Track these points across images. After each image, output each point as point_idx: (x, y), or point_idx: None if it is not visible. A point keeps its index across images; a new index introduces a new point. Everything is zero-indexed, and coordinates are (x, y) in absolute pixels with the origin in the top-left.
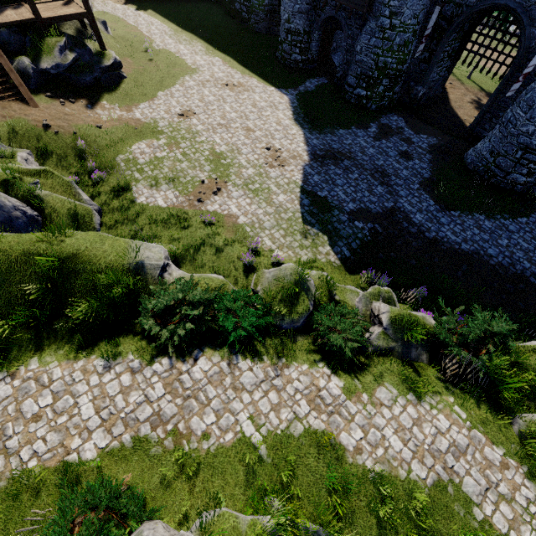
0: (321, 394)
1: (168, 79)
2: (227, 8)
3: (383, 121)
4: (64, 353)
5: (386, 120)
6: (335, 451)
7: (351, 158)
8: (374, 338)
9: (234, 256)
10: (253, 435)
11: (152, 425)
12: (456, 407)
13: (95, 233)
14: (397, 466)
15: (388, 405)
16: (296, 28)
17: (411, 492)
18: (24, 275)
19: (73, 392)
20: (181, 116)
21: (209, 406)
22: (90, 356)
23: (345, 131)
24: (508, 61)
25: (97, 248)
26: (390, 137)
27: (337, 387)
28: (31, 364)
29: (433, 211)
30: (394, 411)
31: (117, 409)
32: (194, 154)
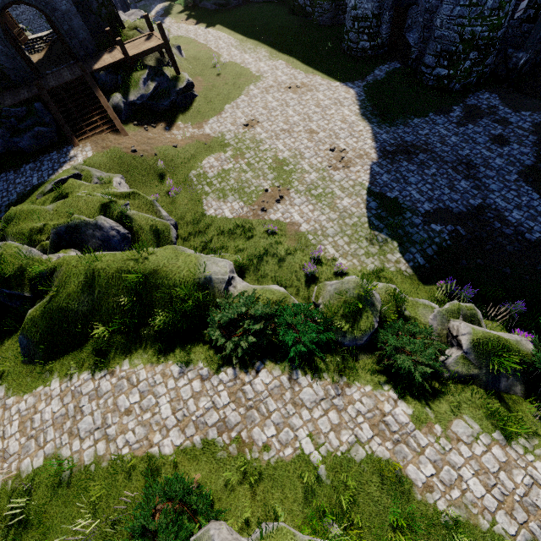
0: (385, 419)
1: (234, 91)
2: (290, 6)
3: (469, 101)
4: (148, 357)
5: (474, 99)
6: (401, 484)
7: (427, 151)
8: (451, 363)
9: (296, 266)
10: (312, 453)
11: (218, 430)
12: None
13: (172, 246)
14: (477, 514)
15: (467, 442)
16: (364, 14)
17: None
18: (118, 288)
19: (155, 393)
20: (246, 127)
21: (270, 419)
22: (167, 361)
23: (421, 119)
24: None
25: (173, 264)
26: (479, 120)
27: (405, 414)
28: (124, 365)
29: (537, 206)
30: (474, 450)
31: (189, 412)
32: (258, 163)
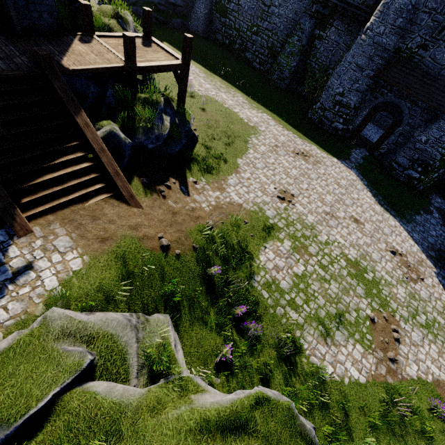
0: None
1: (236, 139)
2: (234, 54)
3: (434, 203)
4: None
5: (436, 202)
6: None
7: None
8: None
9: None
10: None
11: None
12: None
13: None
14: None
15: None
16: (348, 102)
17: None
18: None
19: None
20: (282, 200)
21: None
22: None
23: (420, 217)
24: None
25: None
26: None
27: None
28: None
29: None
30: None
31: None
32: (333, 265)
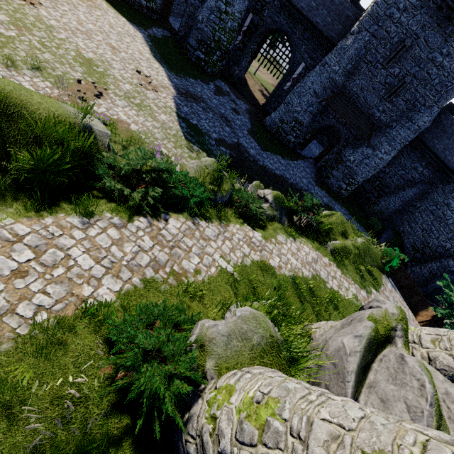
0: (252, 240)
1: None
2: None
3: (216, 83)
4: (15, 210)
5: (218, 83)
6: (270, 270)
7: (205, 102)
8: (266, 209)
9: None
10: (227, 267)
11: (153, 269)
12: (308, 242)
13: None
14: (298, 272)
15: (285, 243)
16: None
17: (306, 282)
18: None
19: (58, 245)
20: None
21: (192, 252)
22: (55, 214)
23: (194, 80)
24: (266, 75)
25: (27, 96)
26: (224, 96)
27: (259, 236)
28: None
29: (258, 149)
30: (288, 246)
31: (117, 258)
32: (57, 49)
